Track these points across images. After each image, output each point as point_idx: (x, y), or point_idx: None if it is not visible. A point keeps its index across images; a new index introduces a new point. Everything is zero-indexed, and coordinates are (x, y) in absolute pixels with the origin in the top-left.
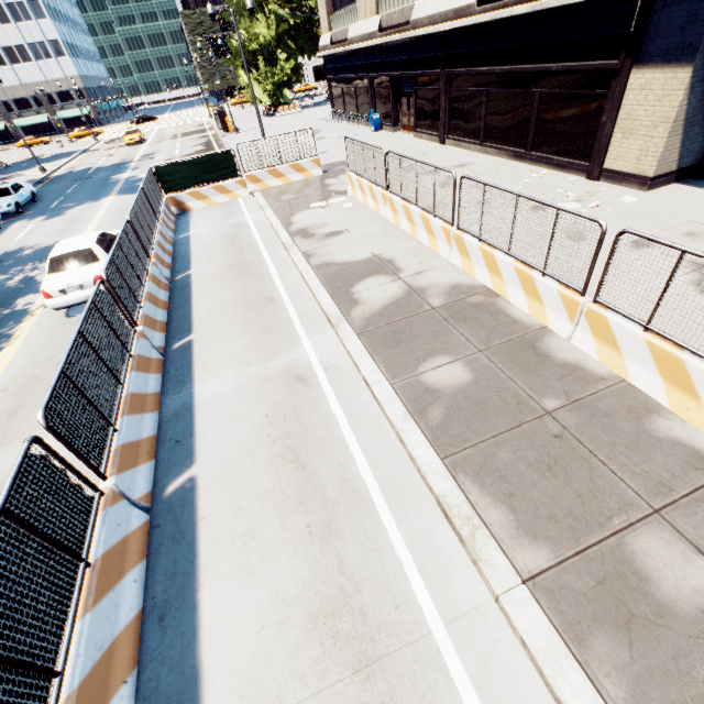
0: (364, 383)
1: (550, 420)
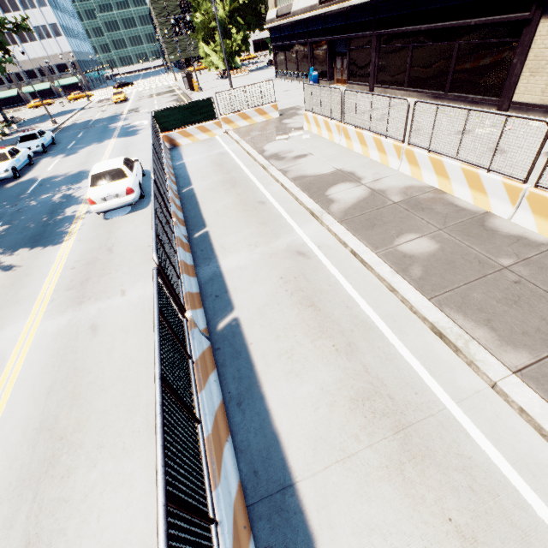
0: (351, 254)
1: (508, 272)
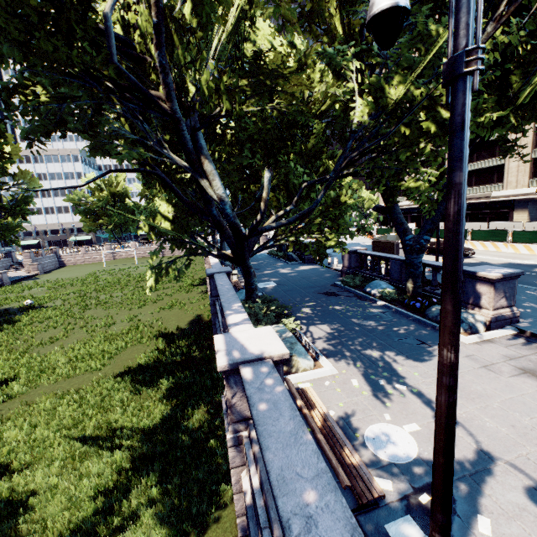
0: None
1: None
